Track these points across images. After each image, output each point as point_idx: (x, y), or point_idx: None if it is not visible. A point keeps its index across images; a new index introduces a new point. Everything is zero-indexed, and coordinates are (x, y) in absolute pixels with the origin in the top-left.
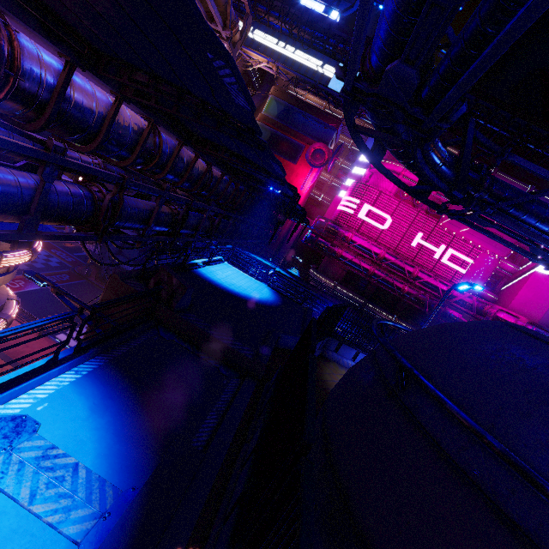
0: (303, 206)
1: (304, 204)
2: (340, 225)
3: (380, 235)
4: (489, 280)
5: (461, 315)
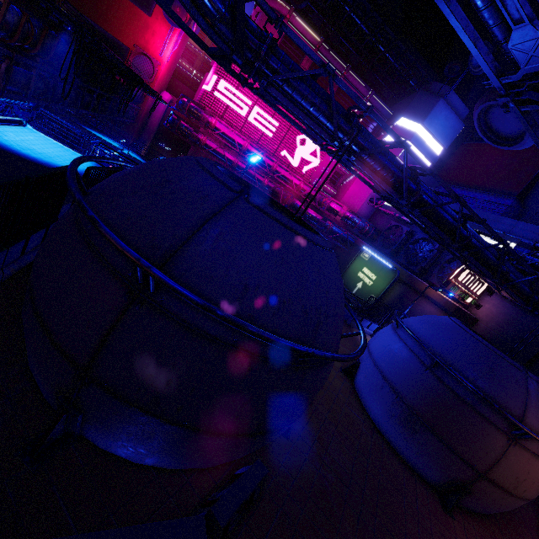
0: (168, 81)
1: (171, 79)
2: (202, 107)
3: (245, 125)
4: (333, 177)
5: (304, 205)
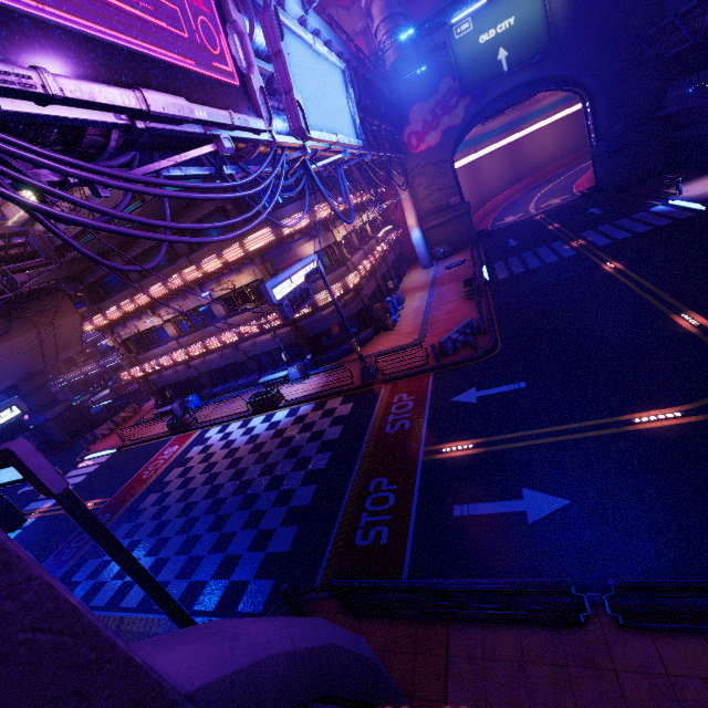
0: None
1: None
2: None
3: None
4: None
5: None
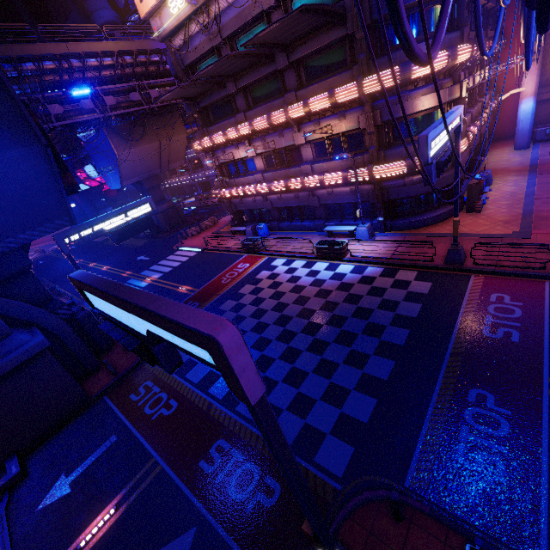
0: None
1: None
2: None
3: None
4: None
5: None
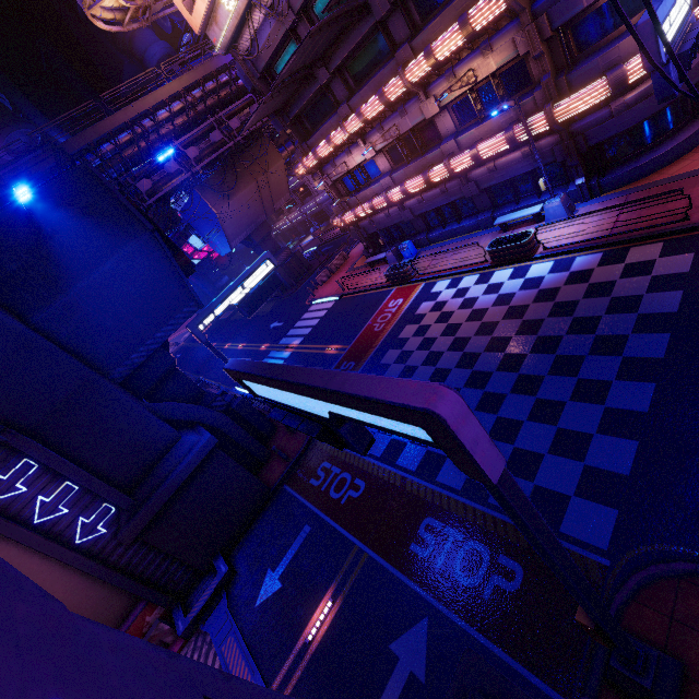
0: None
1: None
2: None
3: None
4: None
5: None
